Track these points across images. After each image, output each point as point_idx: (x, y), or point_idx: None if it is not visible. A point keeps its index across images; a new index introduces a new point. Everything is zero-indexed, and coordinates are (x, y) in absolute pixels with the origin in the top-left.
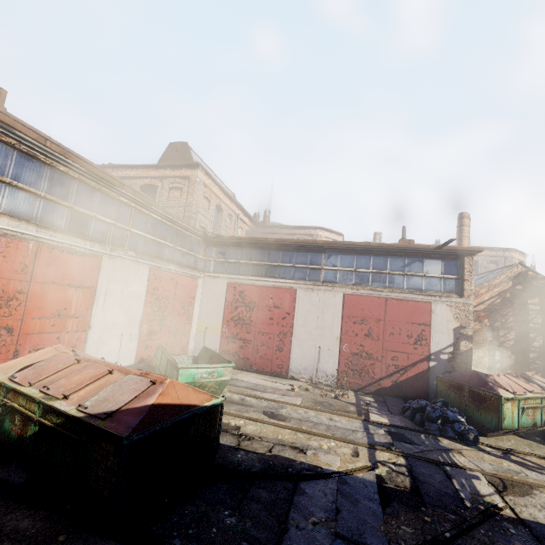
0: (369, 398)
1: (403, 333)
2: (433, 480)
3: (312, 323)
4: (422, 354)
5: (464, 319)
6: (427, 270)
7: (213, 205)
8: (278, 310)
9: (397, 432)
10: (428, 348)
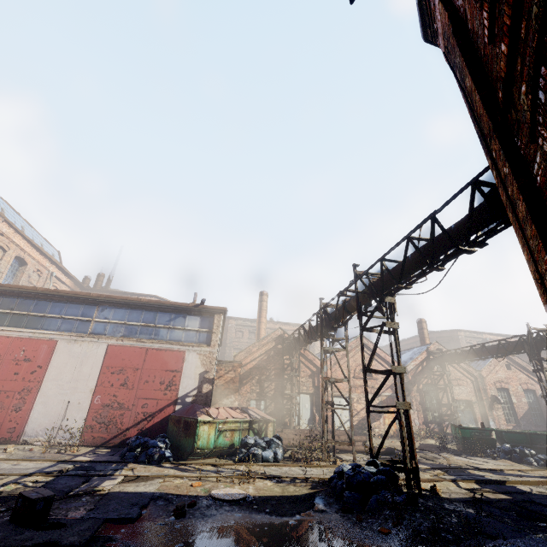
0: (106, 449)
1: (157, 380)
2: (62, 485)
3: (66, 376)
4: (171, 399)
5: (209, 365)
6: (187, 324)
7: (10, 256)
8: (28, 363)
9: (89, 466)
10: (176, 393)
